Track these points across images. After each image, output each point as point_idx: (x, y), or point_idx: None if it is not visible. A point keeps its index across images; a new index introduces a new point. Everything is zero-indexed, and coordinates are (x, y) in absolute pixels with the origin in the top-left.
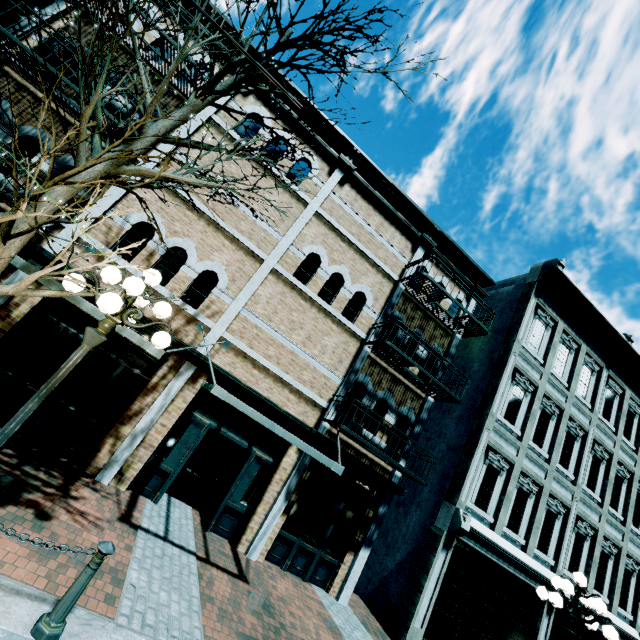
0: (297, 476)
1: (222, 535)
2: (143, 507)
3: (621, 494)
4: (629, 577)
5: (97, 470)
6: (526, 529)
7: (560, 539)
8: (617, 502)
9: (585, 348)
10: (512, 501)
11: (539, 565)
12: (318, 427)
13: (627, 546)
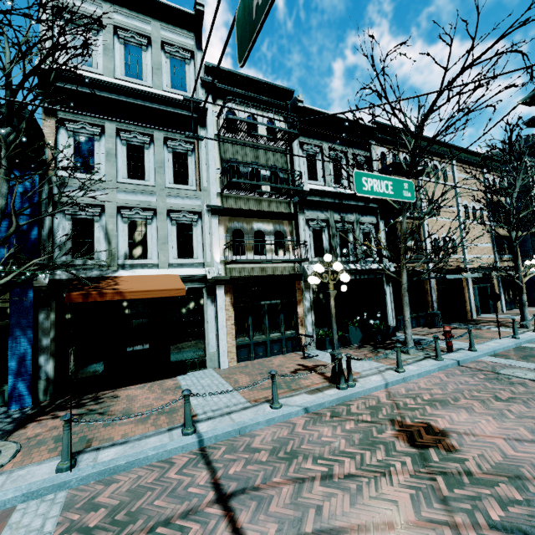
0: (501, 283)
1: (493, 313)
2: (485, 317)
3: None
4: None
5: (470, 317)
6: None
7: None
8: None
9: None
10: None
11: None
12: (497, 265)
13: None
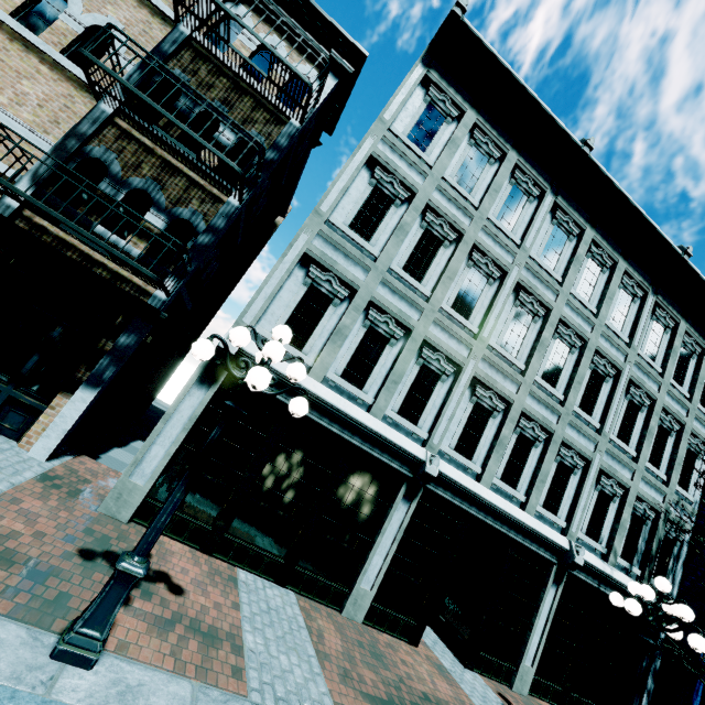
0: None
1: None
2: None
3: (565, 367)
4: (568, 475)
5: None
6: (380, 386)
7: (442, 407)
8: (557, 377)
9: (515, 158)
10: (355, 344)
11: (389, 429)
12: None
13: (564, 431)
